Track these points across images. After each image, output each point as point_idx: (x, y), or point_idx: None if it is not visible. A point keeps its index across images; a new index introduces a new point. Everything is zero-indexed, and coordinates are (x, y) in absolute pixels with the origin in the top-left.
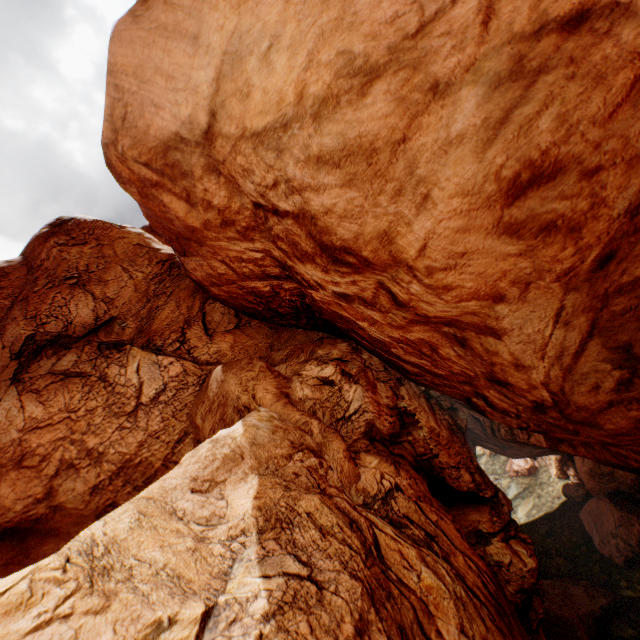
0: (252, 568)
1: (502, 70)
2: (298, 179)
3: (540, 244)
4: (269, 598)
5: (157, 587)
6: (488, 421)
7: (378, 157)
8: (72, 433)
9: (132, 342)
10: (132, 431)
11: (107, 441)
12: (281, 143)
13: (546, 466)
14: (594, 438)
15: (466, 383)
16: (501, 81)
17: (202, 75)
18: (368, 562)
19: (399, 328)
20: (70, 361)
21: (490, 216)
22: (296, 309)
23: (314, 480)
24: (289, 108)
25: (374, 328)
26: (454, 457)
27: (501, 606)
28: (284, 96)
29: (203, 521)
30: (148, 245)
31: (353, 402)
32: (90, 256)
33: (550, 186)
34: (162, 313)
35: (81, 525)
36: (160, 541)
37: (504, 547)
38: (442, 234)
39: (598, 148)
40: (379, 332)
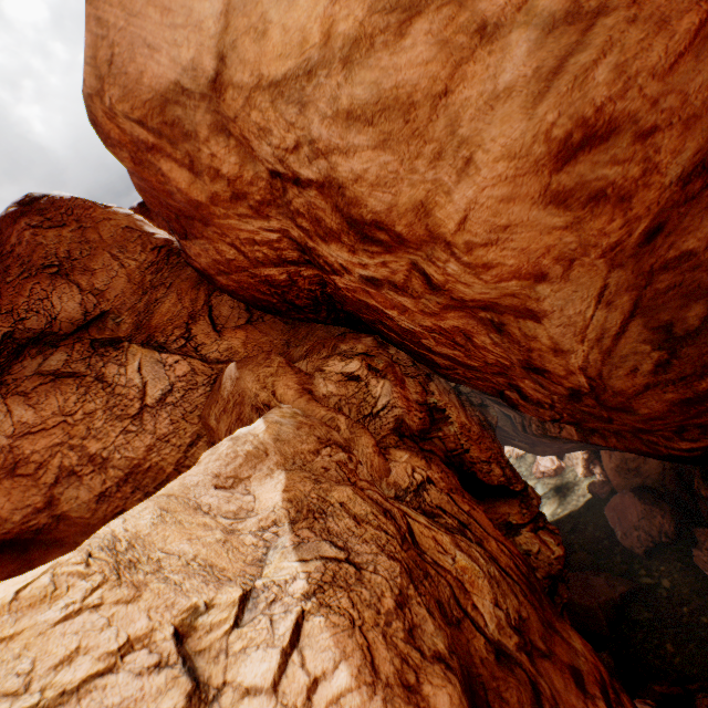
0: (288, 554)
1: (557, 10)
2: (324, 140)
3: (588, 216)
4: (308, 579)
5: (189, 576)
6: (519, 417)
7: (416, 113)
8: (70, 438)
9: (130, 339)
10: (138, 435)
11: (111, 446)
12: (304, 95)
13: (573, 466)
14: (627, 425)
15: (500, 374)
16: (556, 24)
17: (207, 7)
18: (404, 546)
19: (432, 315)
20: (59, 360)
21: (537, 183)
22: (316, 300)
23: (344, 474)
24: (314, 51)
25: (404, 317)
26: (485, 452)
27: (532, 584)
28: (308, 36)
29: (231, 515)
30: (140, 228)
31: (381, 398)
32: (71, 241)
33: (602, 149)
34: (162, 307)
35: (89, 534)
36: (187, 535)
37: (533, 537)
38: (485, 204)
39: (655, 105)
40: (410, 321)
